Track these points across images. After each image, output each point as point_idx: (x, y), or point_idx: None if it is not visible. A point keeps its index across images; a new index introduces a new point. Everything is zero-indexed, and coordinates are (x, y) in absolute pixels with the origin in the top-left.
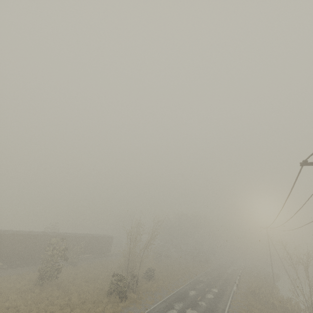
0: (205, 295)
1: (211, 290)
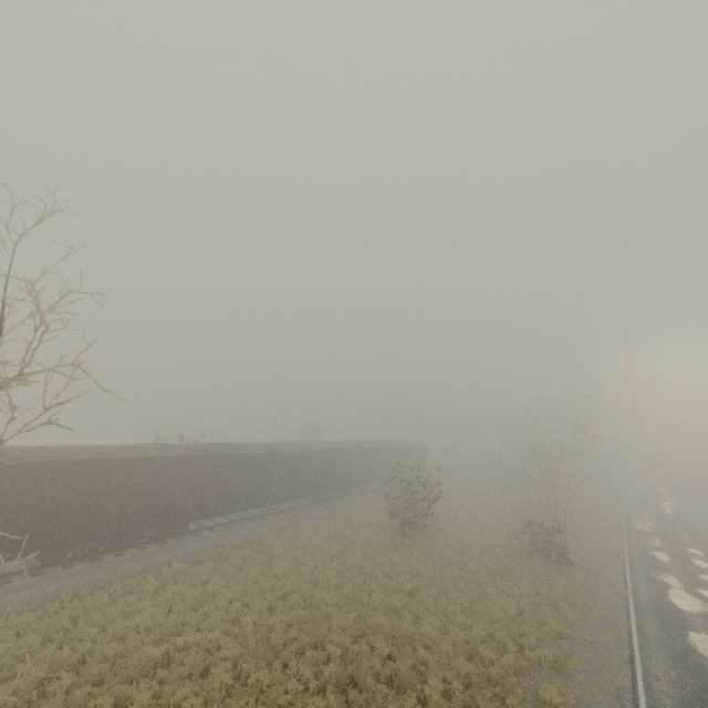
0: (691, 561)
1: (688, 551)
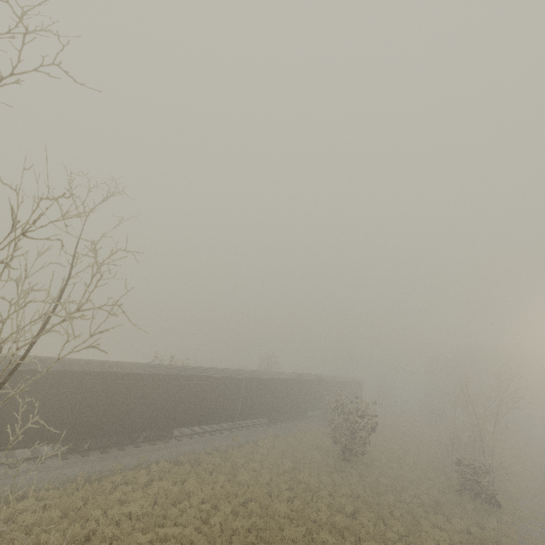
0: None
1: None
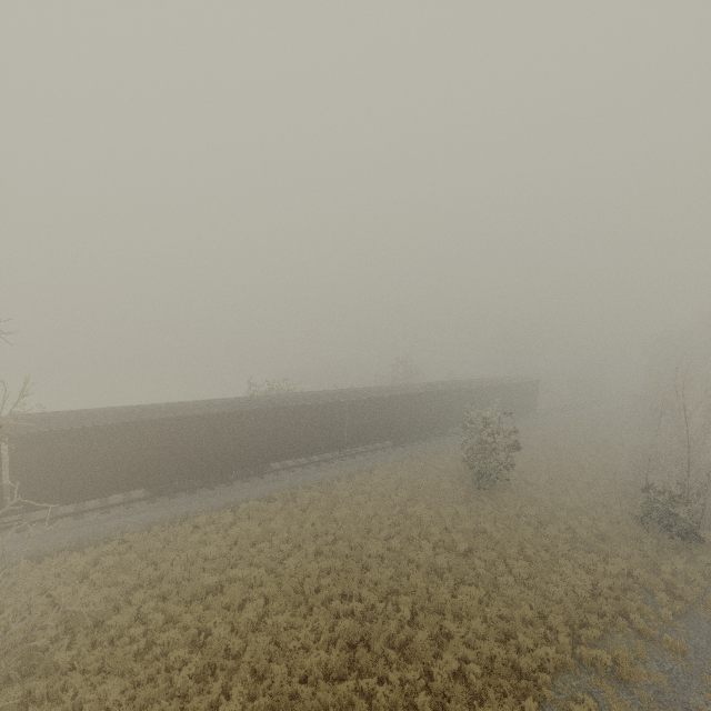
0: None
1: None
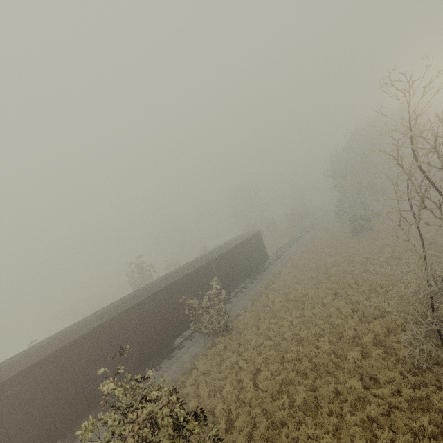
0: None
1: None
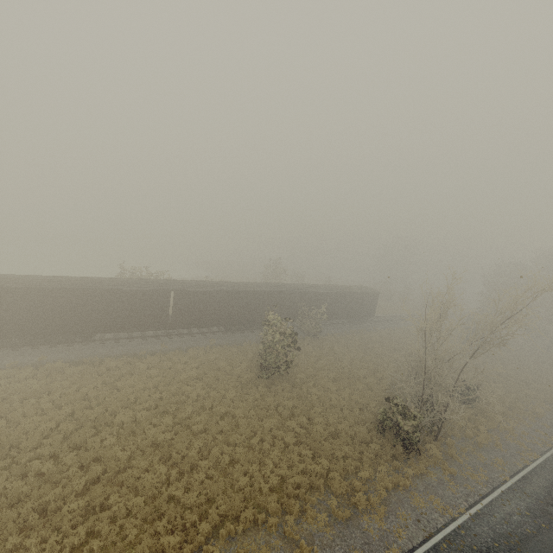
0: None
1: None
